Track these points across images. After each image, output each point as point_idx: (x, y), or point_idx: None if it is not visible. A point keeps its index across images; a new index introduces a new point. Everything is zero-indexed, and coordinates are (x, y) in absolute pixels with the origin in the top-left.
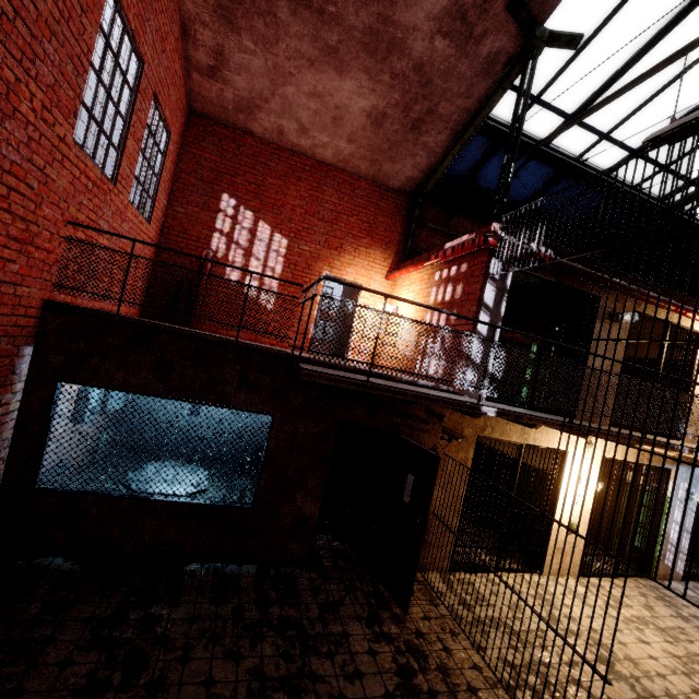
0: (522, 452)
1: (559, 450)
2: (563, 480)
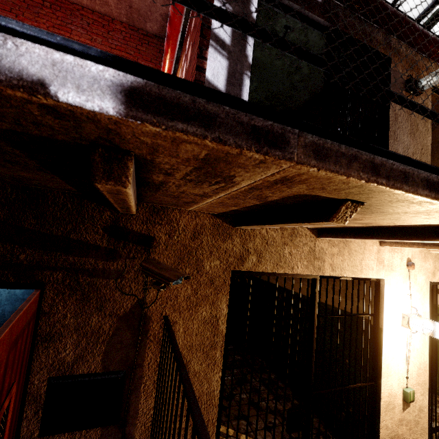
0: (316, 291)
1: (371, 280)
2: (383, 325)
